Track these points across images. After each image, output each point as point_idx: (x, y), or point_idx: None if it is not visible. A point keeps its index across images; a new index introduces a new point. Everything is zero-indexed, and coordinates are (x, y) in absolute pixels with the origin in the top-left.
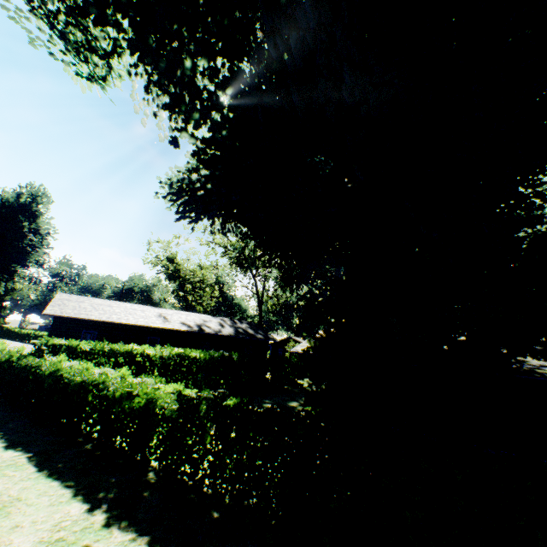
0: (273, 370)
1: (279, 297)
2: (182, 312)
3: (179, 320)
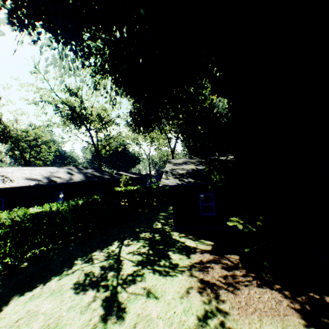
0: (126, 201)
1: (111, 145)
2: (24, 168)
3: (24, 177)
